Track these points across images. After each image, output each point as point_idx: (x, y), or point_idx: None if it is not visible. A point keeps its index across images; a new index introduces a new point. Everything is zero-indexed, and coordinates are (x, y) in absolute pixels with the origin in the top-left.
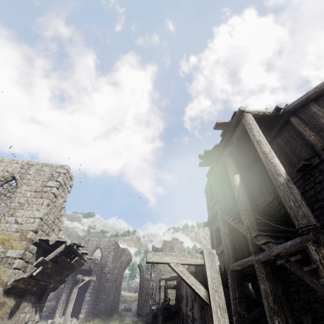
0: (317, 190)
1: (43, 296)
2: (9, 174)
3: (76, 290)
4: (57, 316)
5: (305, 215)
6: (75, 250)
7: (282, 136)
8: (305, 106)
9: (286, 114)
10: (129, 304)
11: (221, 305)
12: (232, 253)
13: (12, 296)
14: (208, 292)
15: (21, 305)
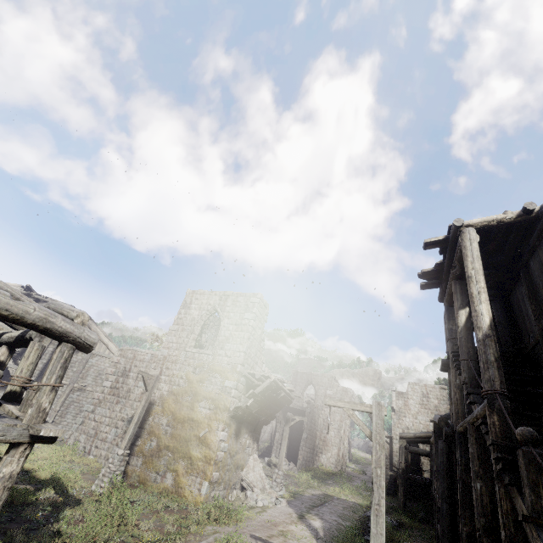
0: None
1: (258, 428)
2: (212, 308)
3: (288, 428)
4: (273, 456)
5: (489, 379)
6: (280, 386)
7: (542, 248)
8: None
9: (542, 216)
10: (363, 466)
11: (381, 443)
12: (463, 412)
13: (235, 420)
14: (372, 433)
15: (241, 430)
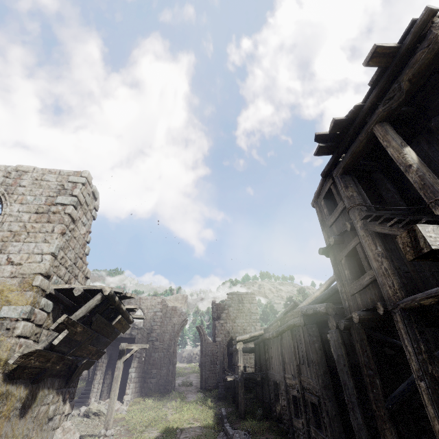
0: None
1: (73, 378)
2: None
3: (121, 364)
4: (92, 401)
5: None
6: (117, 305)
7: None
8: None
9: None
10: (186, 377)
11: None
12: (399, 283)
13: (22, 381)
14: None
15: (38, 393)
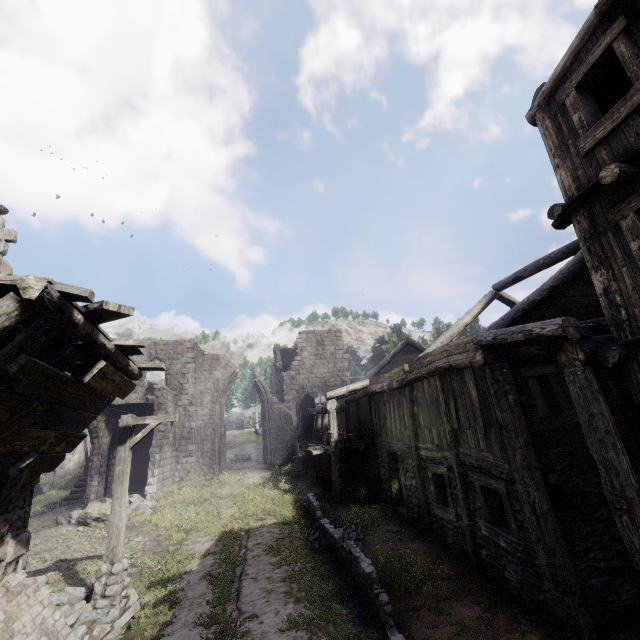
0: None
1: (9, 495)
2: None
3: (127, 453)
4: (92, 498)
5: None
6: (86, 335)
7: None
8: None
9: None
10: (239, 448)
11: None
12: None
13: None
14: None
15: None
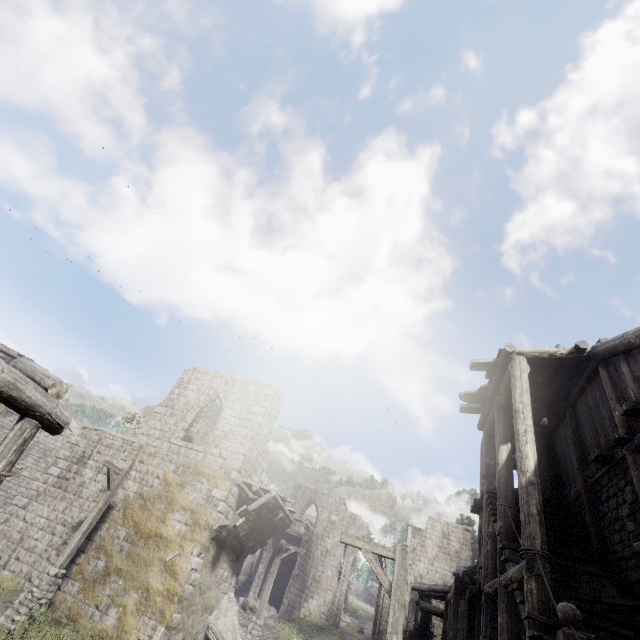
0: (619, 501)
1: (241, 556)
2: (214, 393)
3: (278, 561)
4: (251, 595)
5: (530, 536)
6: (280, 505)
7: (592, 391)
8: (616, 356)
9: (594, 358)
10: (361, 621)
11: (401, 601)
12: (493, 568)
13: (215, 543)
14: (392, 586)
15: (221, 557)
